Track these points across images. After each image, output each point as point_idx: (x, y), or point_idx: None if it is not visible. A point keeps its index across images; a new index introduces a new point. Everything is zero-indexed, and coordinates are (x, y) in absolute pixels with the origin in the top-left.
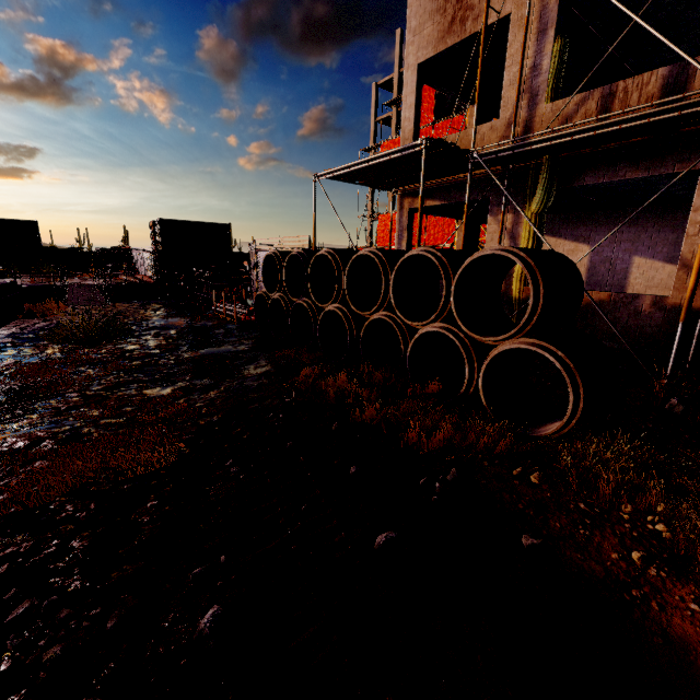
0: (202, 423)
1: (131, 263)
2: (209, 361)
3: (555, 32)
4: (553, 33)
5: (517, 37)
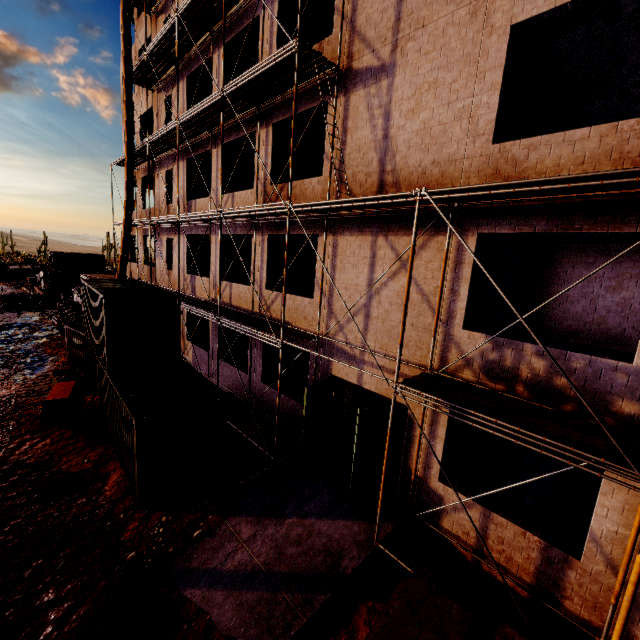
0: (8, 351)
1: (32, 278)
2: (24, 339)
3: (143, 246)
4: (143, 246)
5: (139, 243)
